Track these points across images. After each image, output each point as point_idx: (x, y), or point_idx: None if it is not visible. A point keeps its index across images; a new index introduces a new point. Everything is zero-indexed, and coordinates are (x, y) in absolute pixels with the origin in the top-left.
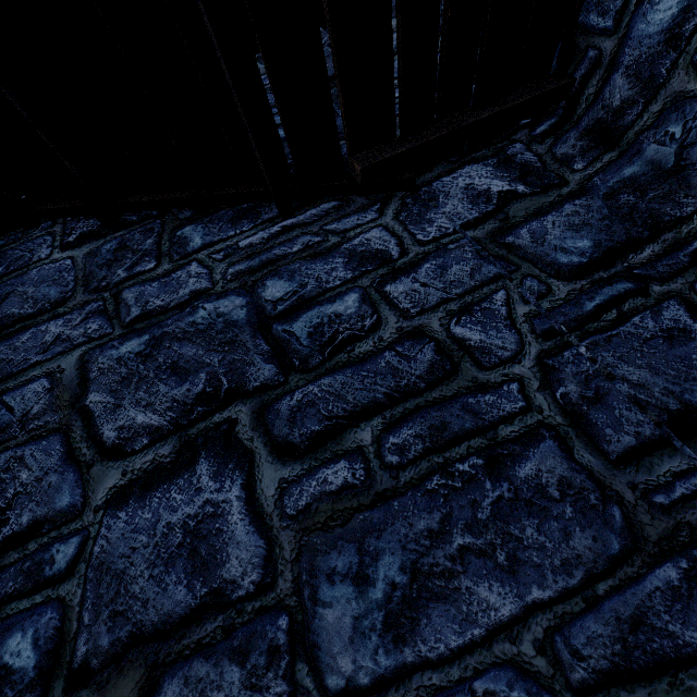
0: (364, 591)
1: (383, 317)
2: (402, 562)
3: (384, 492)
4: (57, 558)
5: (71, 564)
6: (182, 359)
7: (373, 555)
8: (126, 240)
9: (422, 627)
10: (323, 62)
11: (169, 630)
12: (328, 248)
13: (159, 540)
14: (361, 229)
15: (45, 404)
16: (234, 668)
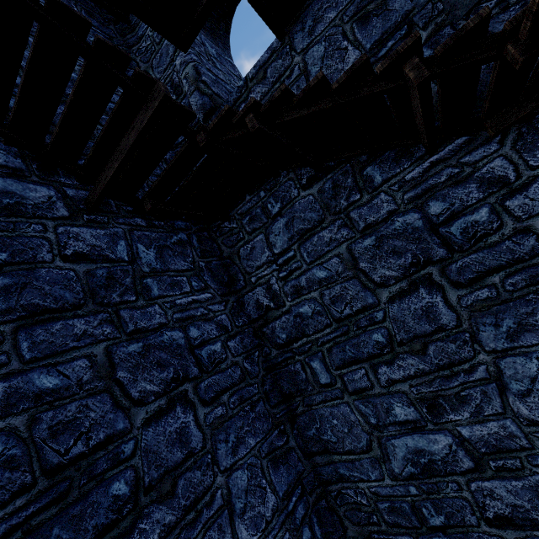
0: (497, 329)
1: (504, 222)
2: (513, 321)
3: (506, 300)
4: (377, 316)
5: (383, 318)
6: (396, 248)
7: (501, 319)
8: (335, 180)
9: (521, 338)
10: (477, 85)
11: (426, 335)
12: (464, 177)
13: (413, 313)
14: (486, 160)
15: (342, 268)
16: (452, 344)
